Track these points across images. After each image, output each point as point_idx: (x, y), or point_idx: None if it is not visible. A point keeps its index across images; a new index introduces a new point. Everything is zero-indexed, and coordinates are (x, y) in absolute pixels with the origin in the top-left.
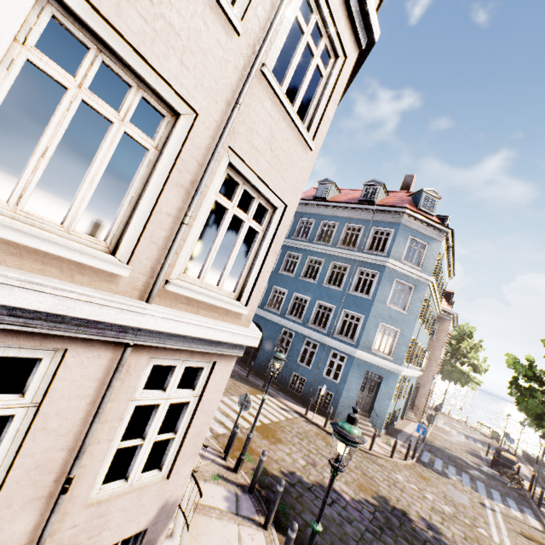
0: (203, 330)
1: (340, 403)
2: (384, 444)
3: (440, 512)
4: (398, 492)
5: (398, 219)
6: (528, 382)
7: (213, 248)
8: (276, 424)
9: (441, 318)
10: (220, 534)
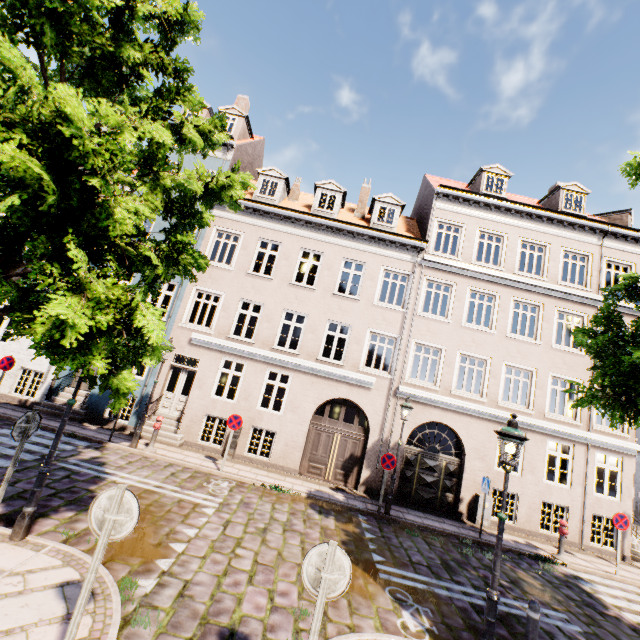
0: (611, 441)
1: None
2: None
3: None
4: None
5: None
6: None
7: None
8: None
9: None
10: None
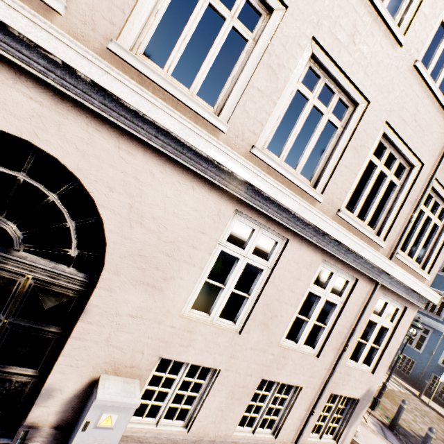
0: (413, 284)
1: None
2: None
3: None
4: None
5: None
6: None
7: (413, 235)
8: (391, 391)
9: None
10: (379, 443)
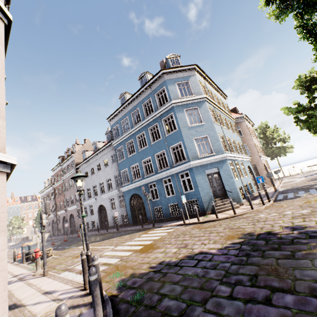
0: None
1: (203, 201)
2: (247, 206)
3: (300, 215)
4: (262, 223)
5: (162, 79)
6: (305, 115)
7: None
8: (158, 240)
9: (238, 122)
10: None
